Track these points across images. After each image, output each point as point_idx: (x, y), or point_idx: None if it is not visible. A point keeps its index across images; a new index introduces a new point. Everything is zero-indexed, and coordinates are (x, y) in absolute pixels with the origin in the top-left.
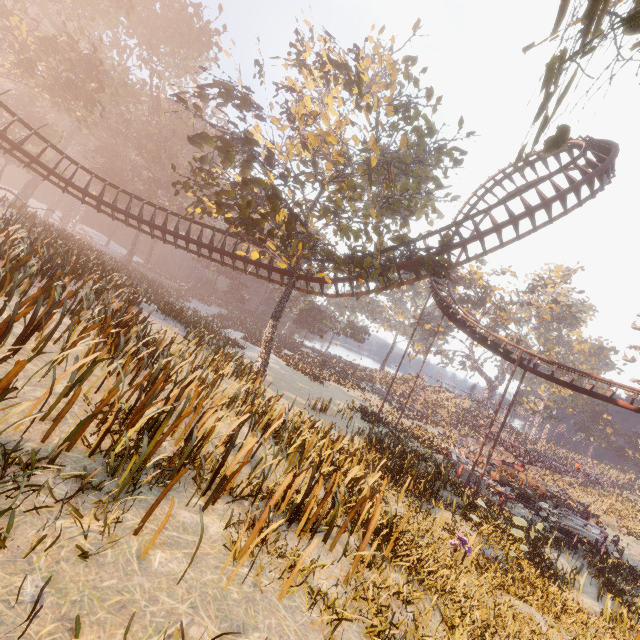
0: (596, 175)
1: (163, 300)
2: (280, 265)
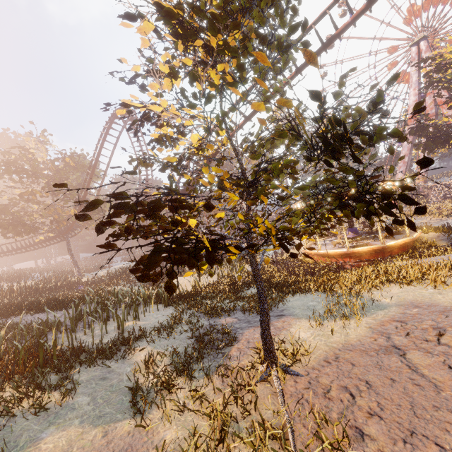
0: (106, 133)
1: (45, 272)
2: (51, 235)
